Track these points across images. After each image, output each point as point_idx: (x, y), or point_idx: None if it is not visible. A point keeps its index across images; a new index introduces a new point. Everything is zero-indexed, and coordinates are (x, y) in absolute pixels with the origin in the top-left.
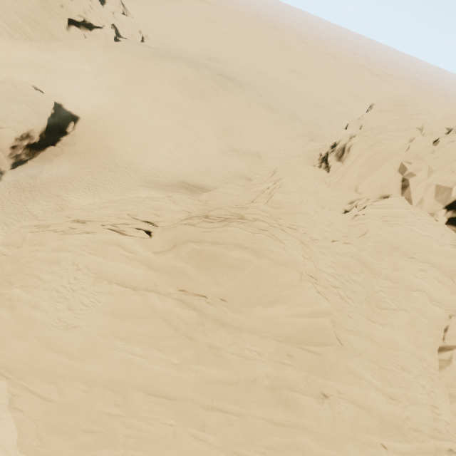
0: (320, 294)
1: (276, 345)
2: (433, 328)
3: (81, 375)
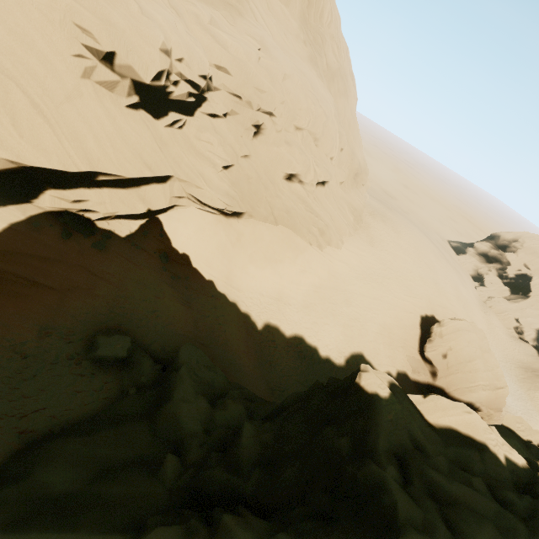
0: None
1: None
2: None
3: None
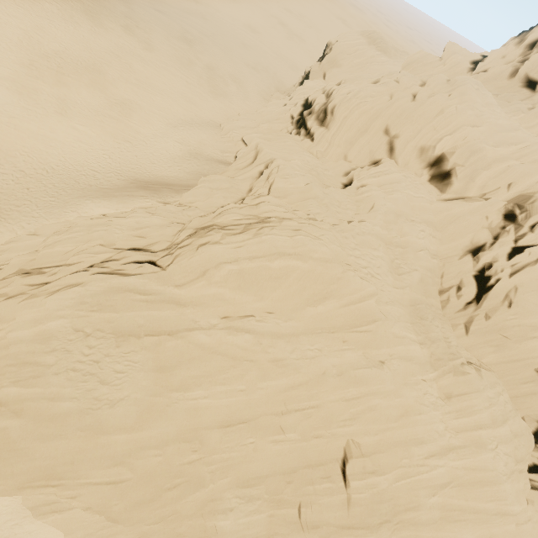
0: (363, 279)
1: (331, 337)
2: (434, 278)
3: (148, 442)
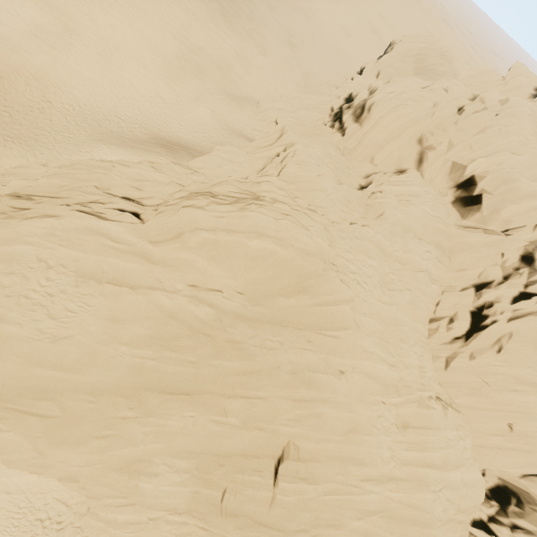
0: (344, 283)
1: (297, 334)
2: (428, 303)
3: (84, 386)
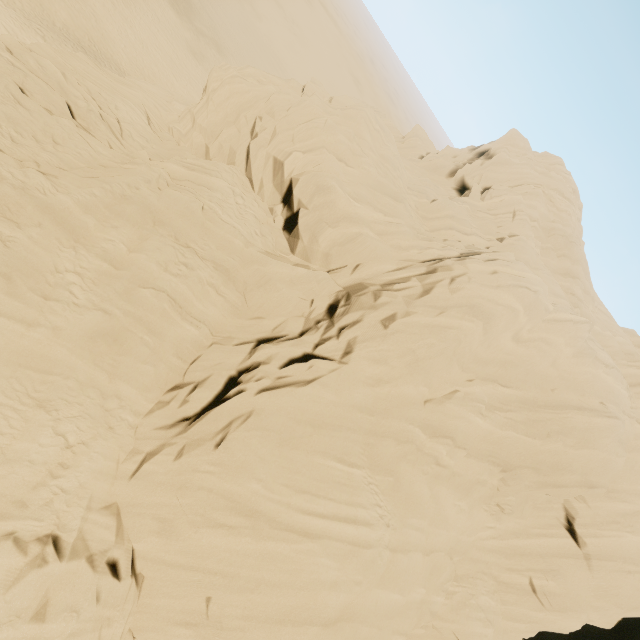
0: None
1: None
2: (169, 354)
3: None
